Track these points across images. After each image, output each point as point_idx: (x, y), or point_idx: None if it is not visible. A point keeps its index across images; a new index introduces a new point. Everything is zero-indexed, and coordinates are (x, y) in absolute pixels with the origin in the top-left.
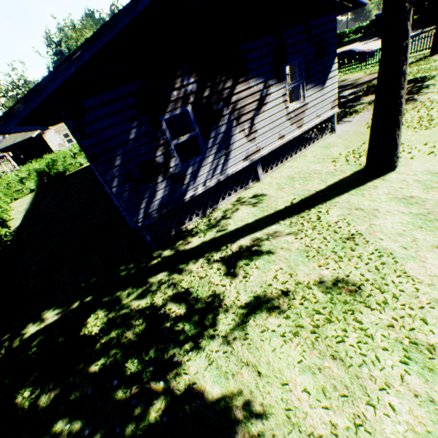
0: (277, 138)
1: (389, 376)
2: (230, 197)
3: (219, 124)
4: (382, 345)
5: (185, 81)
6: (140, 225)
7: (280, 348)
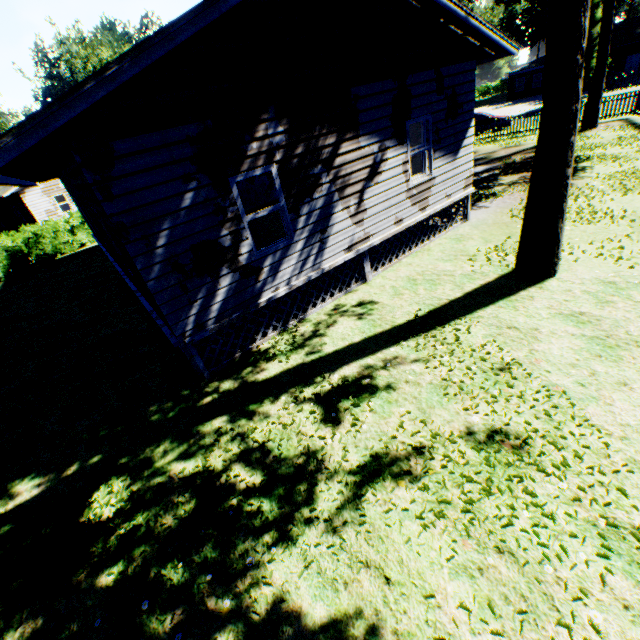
0: (393, 222)
1: (583, 578)
2: (324, 303)
3: (314, 195)
4: (569, 529)
5: (269, 129)
6: (188, 341)
7: (417, 536)
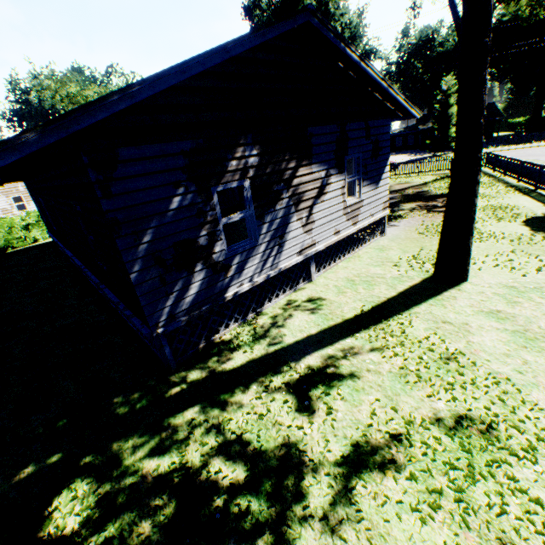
0: (333, 233)
1: None
2: (277, 299)
3: (276, 207)
4: None
5: (247, 151)
6: (161, 331)
7: (419, 532)
